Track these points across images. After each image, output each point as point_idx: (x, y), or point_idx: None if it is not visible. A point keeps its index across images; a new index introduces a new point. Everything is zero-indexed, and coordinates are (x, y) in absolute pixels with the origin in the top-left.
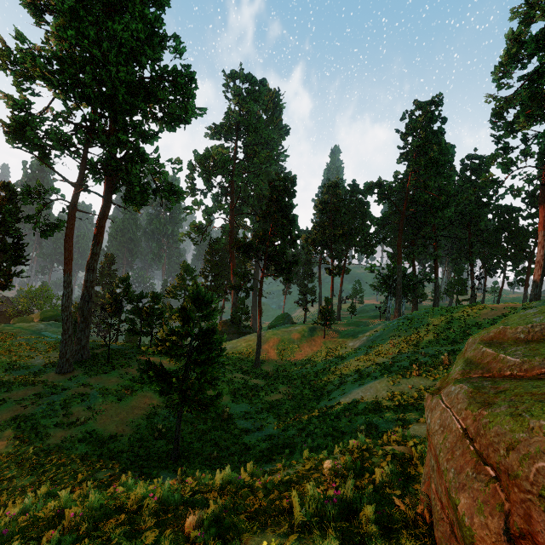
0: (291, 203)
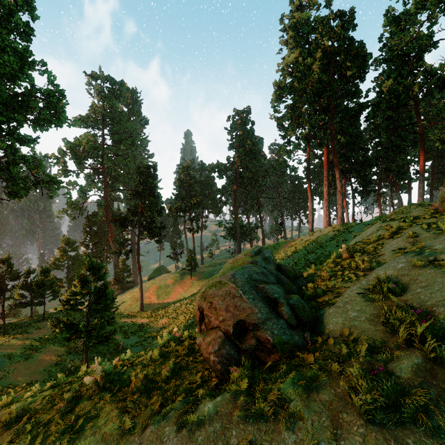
0: (155, 184)
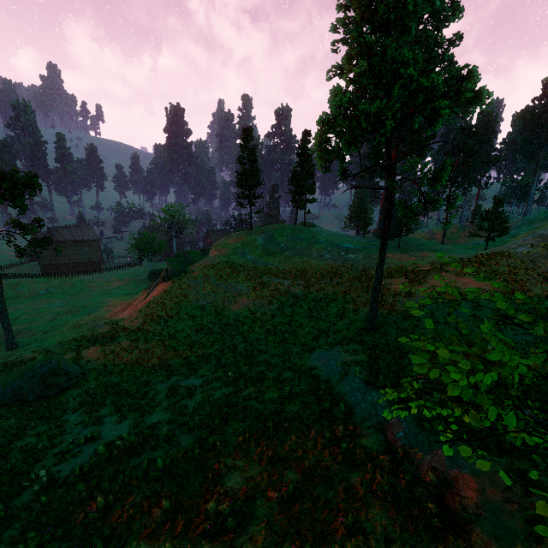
0: (471, 143)
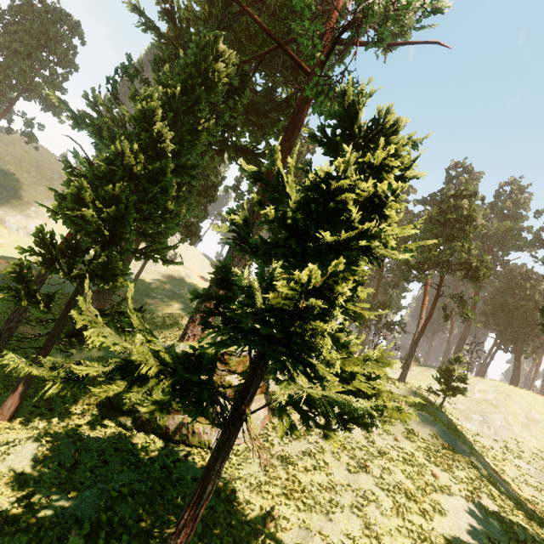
0: None
